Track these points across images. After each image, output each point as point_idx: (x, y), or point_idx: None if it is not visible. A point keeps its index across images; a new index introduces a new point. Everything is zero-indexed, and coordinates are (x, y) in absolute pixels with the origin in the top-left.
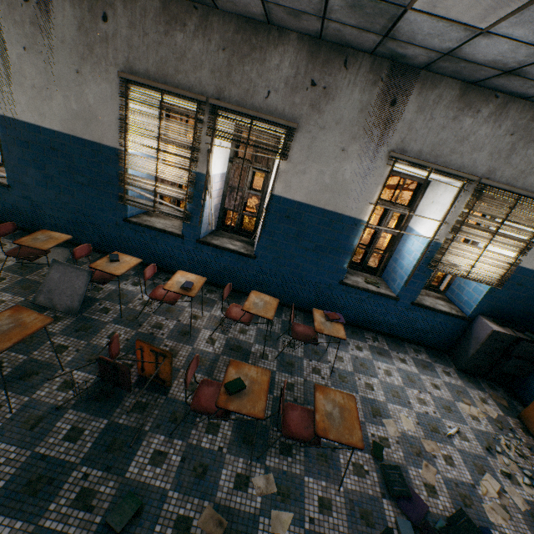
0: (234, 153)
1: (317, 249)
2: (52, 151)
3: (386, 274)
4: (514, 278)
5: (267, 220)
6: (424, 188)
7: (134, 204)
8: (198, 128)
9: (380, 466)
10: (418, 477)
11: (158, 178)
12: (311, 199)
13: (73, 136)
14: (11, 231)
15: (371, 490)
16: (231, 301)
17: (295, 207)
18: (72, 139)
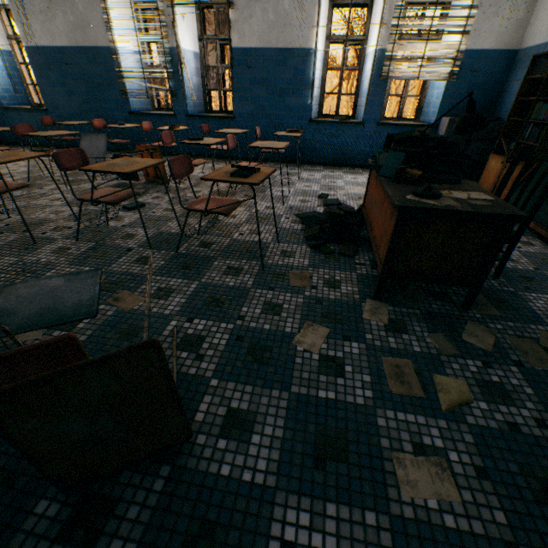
0: (200, 32)
1: (282, 93)
2: (67, 67)
3: (357, 113)
4: (466, 65)
5: (234, 77)
6: (370, 8)
7: (133, 95)
8: (161, 4)
9: (322, 201)
10: (354, 203)
11: (150, 77)
12: (264, 42)
13: (77, 47)
14: (52, 124)
15: (310, 206)
16: (223, 162)
17: (253, 55)
18: (77, 51)
